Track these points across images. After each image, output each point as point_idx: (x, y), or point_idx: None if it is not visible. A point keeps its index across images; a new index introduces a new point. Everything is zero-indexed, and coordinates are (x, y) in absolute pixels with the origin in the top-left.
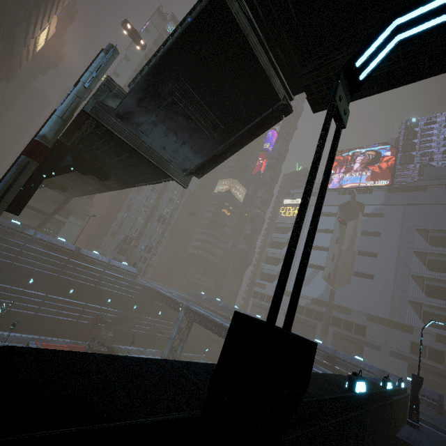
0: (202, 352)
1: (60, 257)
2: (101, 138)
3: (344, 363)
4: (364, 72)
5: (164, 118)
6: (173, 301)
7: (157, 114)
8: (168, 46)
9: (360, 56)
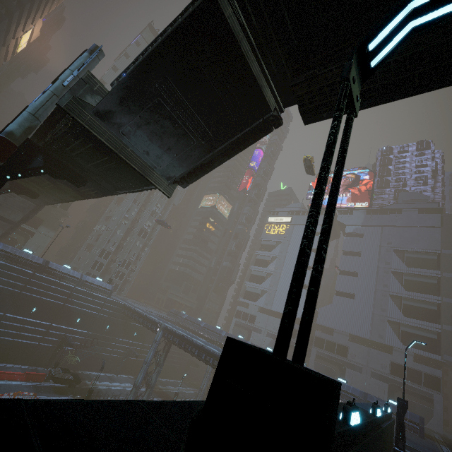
0: (180, 377)
1: (24, 271)
2: (77, 138)
3: None
4: (376, 57)
5: (148, 121)
6: (151, 321)
7: (141, 116)
8: (156, 44)
9: (374, 38)
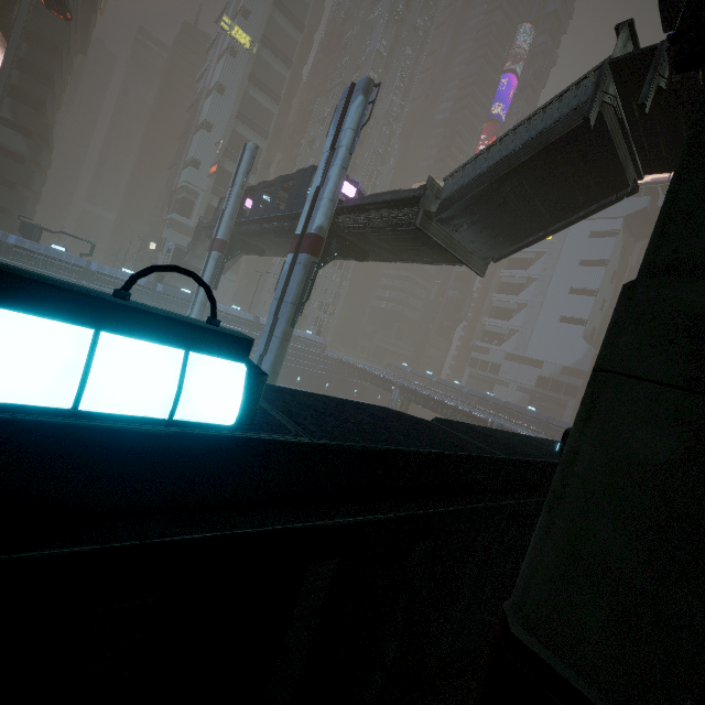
0: None
1: (241, 331)
2: (396, 231)
3: None
4: None
5: (486, 217)
6: (382, 379)
7: (481, 214)
8: (517, 154)
9: None
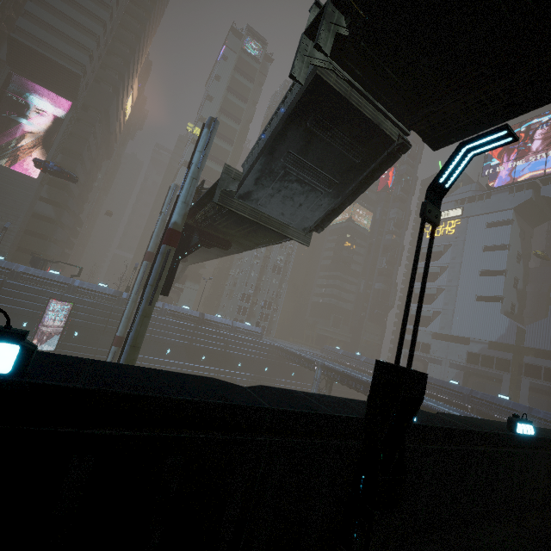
0: None
1: (188, 325)
2: (224, 216)
3: (547, 424)
4: (448, 183)
5: (279, 189)
6: (307, 359)
7: (273, 187)
8: (275, 128)
9: (441, 176)
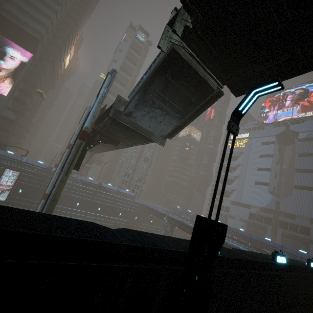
0: None
1: (91, 189)
2: (115, 125)
3: (290, 255)
4: (243, 111)
5: (148, 112)
6: (160, 213)
7: (145, 110)
8: (148, 76)
9: (240, 106)
